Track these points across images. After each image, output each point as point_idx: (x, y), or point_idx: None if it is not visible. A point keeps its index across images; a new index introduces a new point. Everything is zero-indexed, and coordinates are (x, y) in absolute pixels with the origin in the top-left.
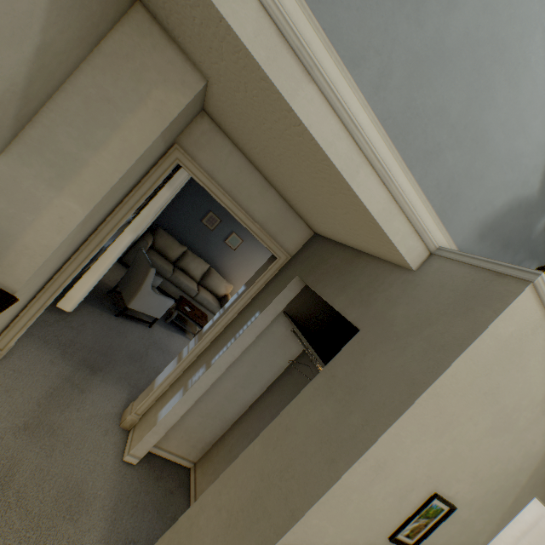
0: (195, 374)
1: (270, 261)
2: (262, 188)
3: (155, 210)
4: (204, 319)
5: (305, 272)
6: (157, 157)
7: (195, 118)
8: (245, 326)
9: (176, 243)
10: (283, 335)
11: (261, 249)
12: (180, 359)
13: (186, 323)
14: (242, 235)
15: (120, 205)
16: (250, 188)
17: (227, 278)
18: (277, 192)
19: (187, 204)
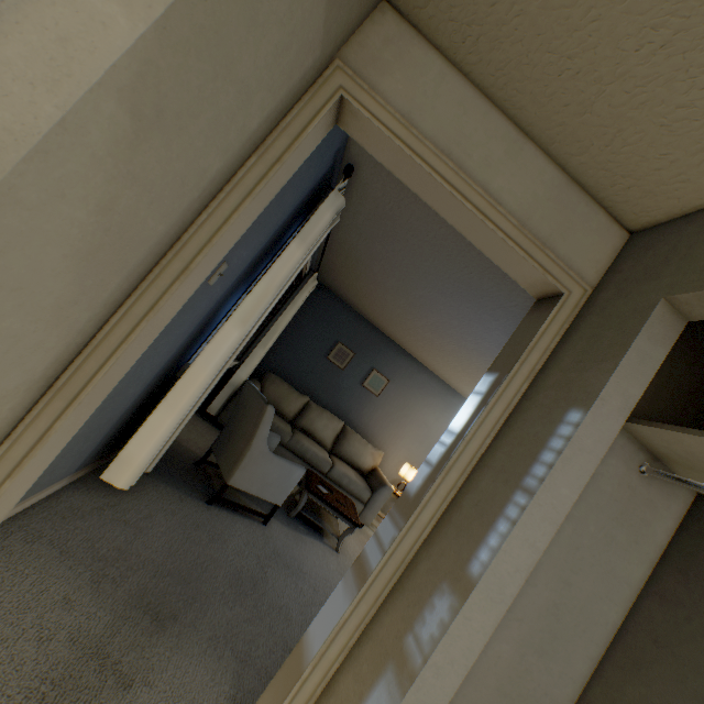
0: (420, 615)
1: (539, 308)
2: (510, 144)
3: (277, 284)
4: (351, 508)
5: (695, 277)
6: (303, 79)
7: (369, 16)
8: (546, 453)
9: (293, 391)
10: (622, 484)
11: (416, 390)
12: (362, 575)
13: (322, 516)
14: (386, 372)
15: (226, 187)
16: (486, 145)
17: (371, 441)
18: (540, 152)
19: (306, 336)
